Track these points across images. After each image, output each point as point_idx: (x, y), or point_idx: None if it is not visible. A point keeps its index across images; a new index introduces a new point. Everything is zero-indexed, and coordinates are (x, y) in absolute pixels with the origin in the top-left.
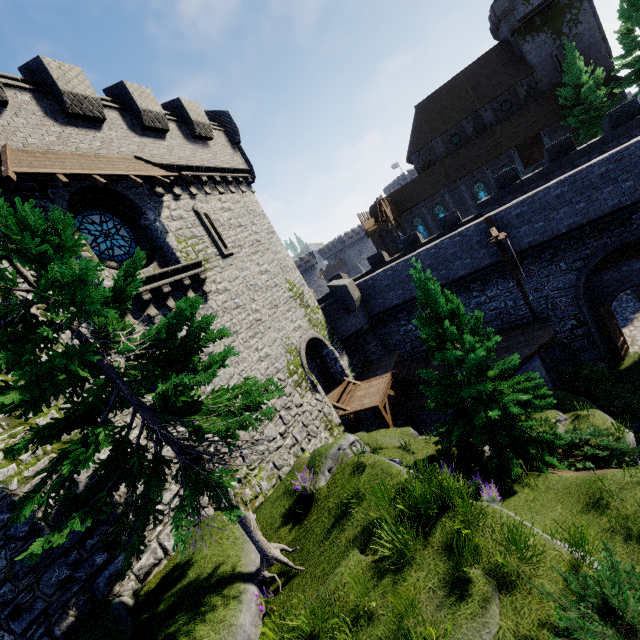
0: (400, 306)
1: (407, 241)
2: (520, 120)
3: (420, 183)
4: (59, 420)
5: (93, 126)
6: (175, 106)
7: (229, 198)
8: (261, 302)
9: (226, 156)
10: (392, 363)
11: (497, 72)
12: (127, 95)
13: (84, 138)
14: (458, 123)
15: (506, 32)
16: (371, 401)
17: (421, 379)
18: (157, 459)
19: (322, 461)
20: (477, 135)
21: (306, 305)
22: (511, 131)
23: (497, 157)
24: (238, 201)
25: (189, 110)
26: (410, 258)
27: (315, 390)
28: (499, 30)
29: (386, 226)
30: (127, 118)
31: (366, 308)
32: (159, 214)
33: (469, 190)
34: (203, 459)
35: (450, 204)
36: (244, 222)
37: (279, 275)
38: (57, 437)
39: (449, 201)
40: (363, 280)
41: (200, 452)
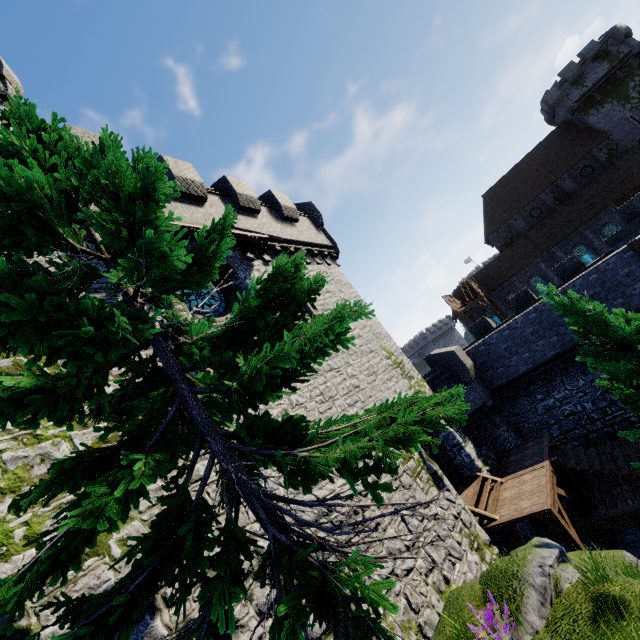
0: (530, 374)
1: (516, 300)
2: (610, 178)
3: (506, 259)
4: (90, 453)
5: (197, 204)
6: (266, 197)
7: (315, 268)
8: (357, 367)
9: (311, 234)
10: (544, 448)
11: (565, 147)
12: (227, 185)
13: (188, 211)
14: (535, 197)
15: (564, 115)
16: (533, 503)
17: (604, 469)
18: (228, 534)
19: (514, 589)
20: (560, 203)
21: (408, 376)
22: (602, 190)
23: (594, 217)
24: (324, 271)
25: (278, 198)
26: (531, 311)
27: (441, 485)
28: (555, 117)
29: (475, 307)
30: (226, 201)
31: (482, 381)
32: (249, 275)
33: (568, 255)
34: (308, 546)
35: (548, 273)
36: (331, 289)
37: (373, 341)
38: (79, 480)
39: (546, 270)
40: (472, 346)
41: (305, 522)
